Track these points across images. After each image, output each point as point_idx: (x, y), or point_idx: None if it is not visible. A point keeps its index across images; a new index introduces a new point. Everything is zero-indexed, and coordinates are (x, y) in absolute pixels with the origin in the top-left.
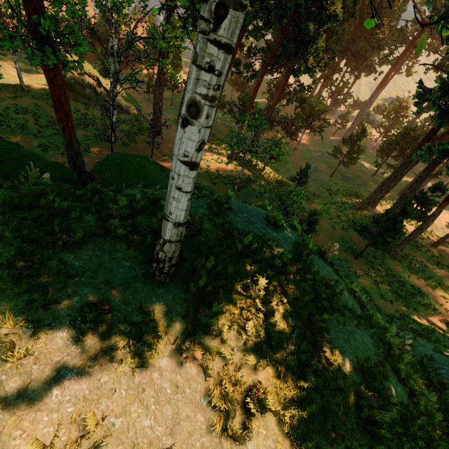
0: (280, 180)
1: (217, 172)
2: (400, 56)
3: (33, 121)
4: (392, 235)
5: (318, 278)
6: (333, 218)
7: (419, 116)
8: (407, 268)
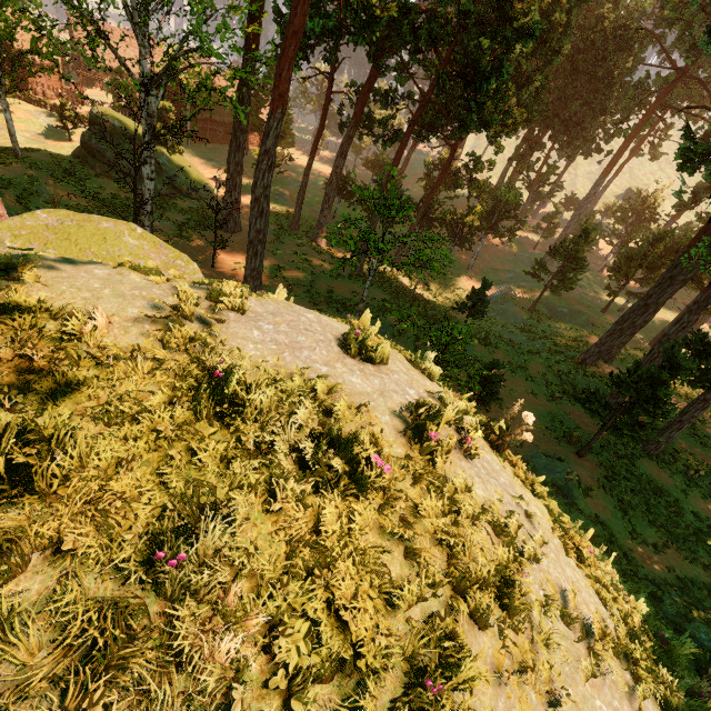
0: (441, 313)
1: (328, 292)
2: (641, 122)
3: (15, 198)
4: (650, 410)
5: (466, 508)
6: (534, 378)
7: (676, 218)
8: (680, 477)
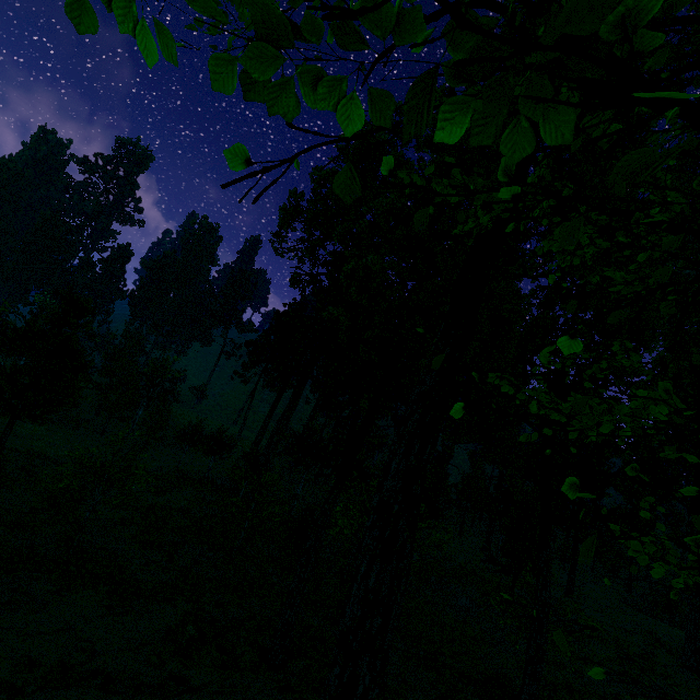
0: None
1: None
2: None
3: None
4: None
5: None
6: None
7: None
8: None
